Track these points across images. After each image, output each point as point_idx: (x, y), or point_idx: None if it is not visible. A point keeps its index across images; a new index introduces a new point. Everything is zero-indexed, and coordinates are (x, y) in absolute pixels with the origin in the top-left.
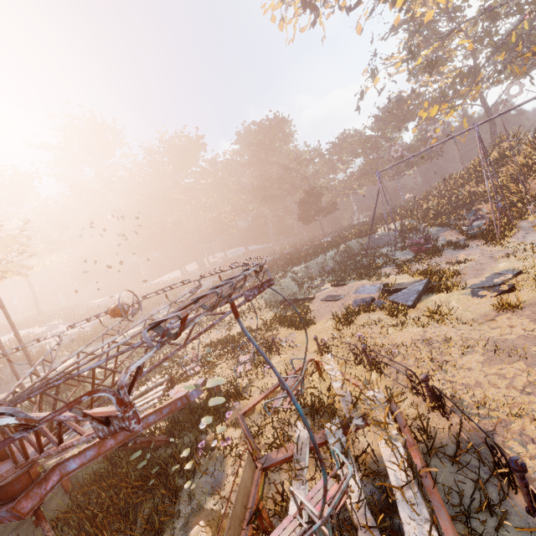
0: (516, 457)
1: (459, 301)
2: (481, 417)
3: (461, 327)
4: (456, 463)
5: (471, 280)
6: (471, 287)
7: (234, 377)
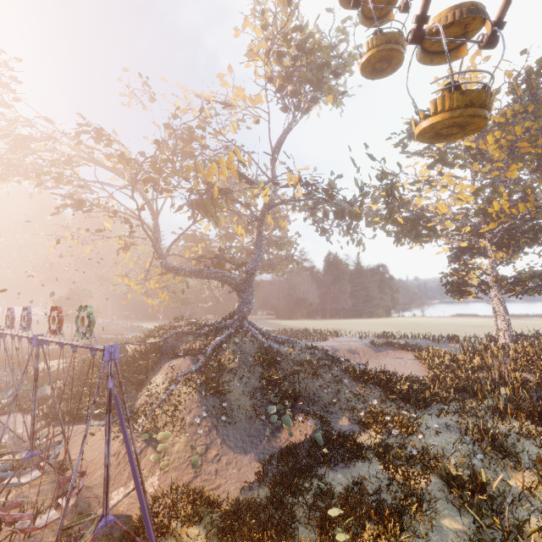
0: None
1: None
2: None
3: None
4: None
5: None
6: None
7: None
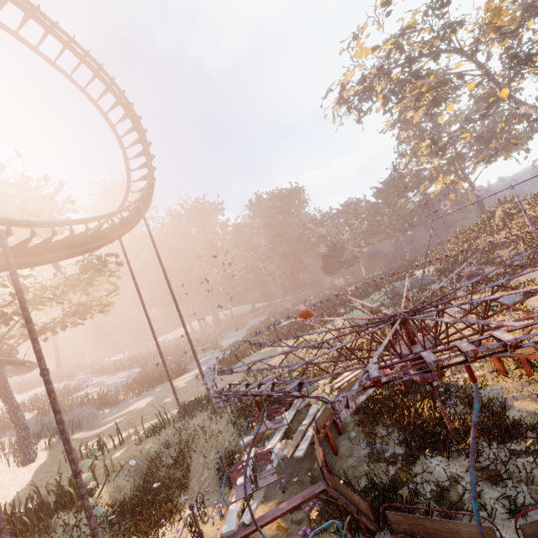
0: None
1: None
2: None
3: None
4: None
5: None
6: None
7: None
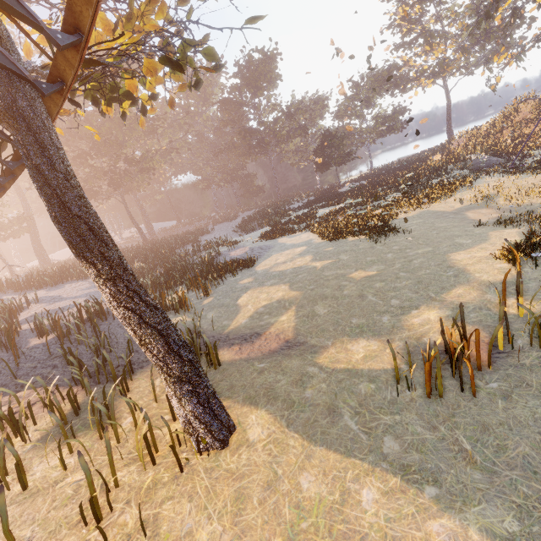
0: None
1: None
2: None
3: None
4: None
5: None
6: None
7: None
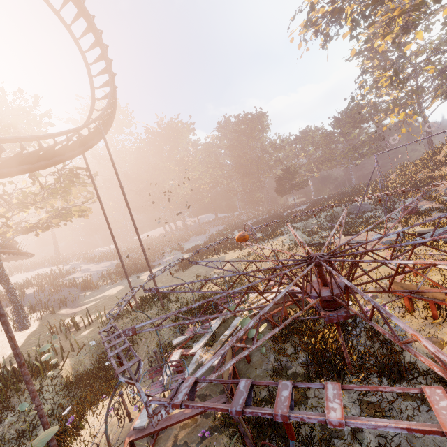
0: None
1: None
2: None
3: None
4: None
5: None
6: None
7: None
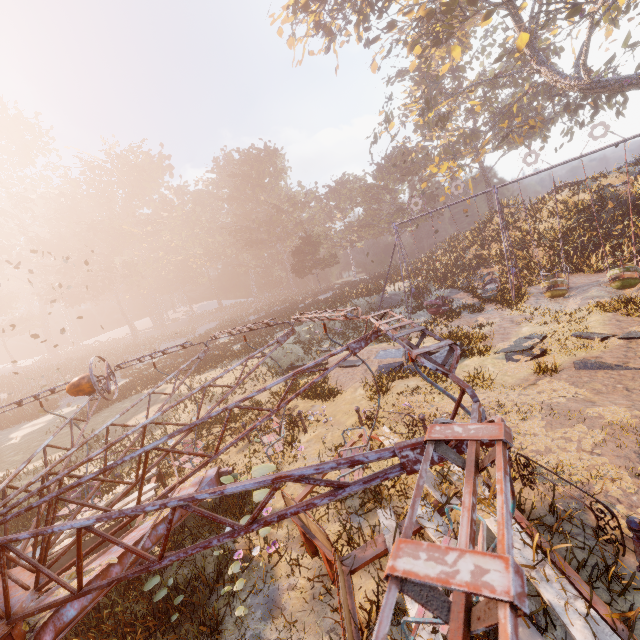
0: (633, 517)
1: (495, 365)
2: (563, 483)
3: (509, 392)
4: (560, 533)
5: (501, 345)
6: (503, 351)
7: (253, 463)
